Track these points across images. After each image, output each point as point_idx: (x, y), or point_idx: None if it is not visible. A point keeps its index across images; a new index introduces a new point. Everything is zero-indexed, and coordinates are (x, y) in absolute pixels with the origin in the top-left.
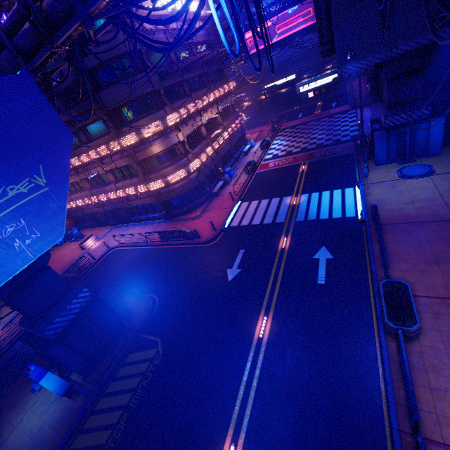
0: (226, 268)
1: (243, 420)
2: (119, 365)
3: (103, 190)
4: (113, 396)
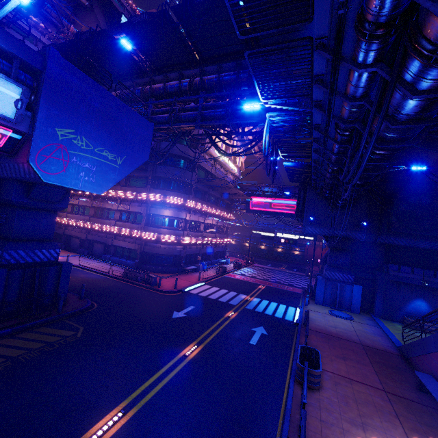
0: (173, 310)
1: (141, 400)
2: (26, 330)
3: (102, 221)
4: (3, 346)
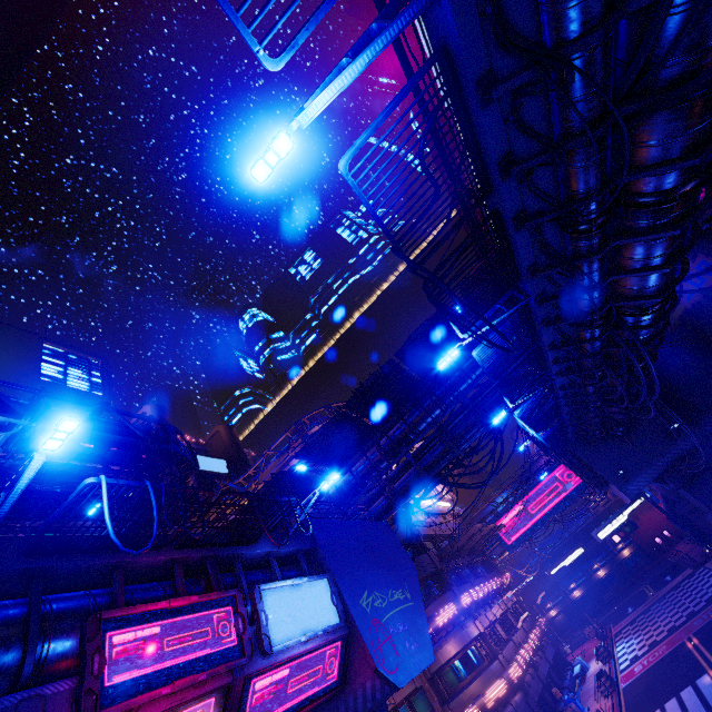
0: None
1: None
2: None
3: None
4: None
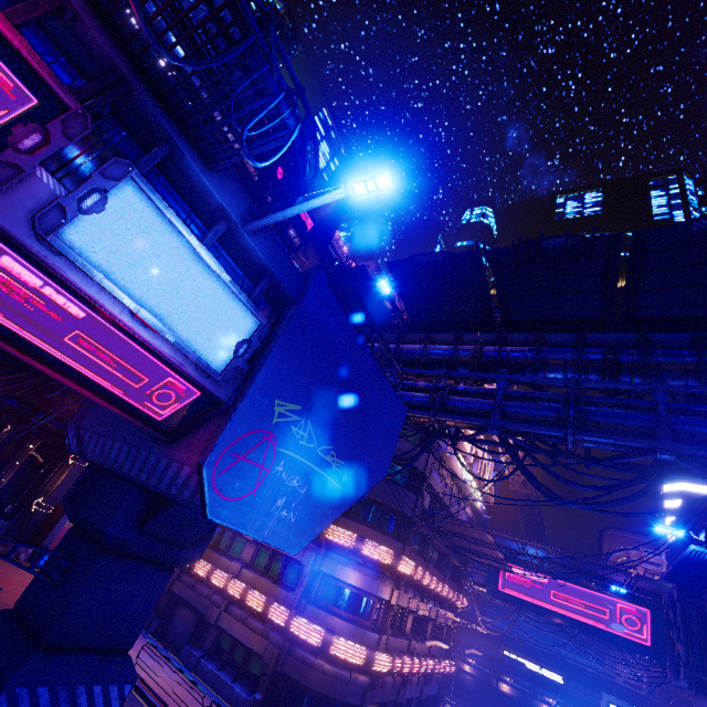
0: None
1: None
2: None
3: (216, 557)
4: None
